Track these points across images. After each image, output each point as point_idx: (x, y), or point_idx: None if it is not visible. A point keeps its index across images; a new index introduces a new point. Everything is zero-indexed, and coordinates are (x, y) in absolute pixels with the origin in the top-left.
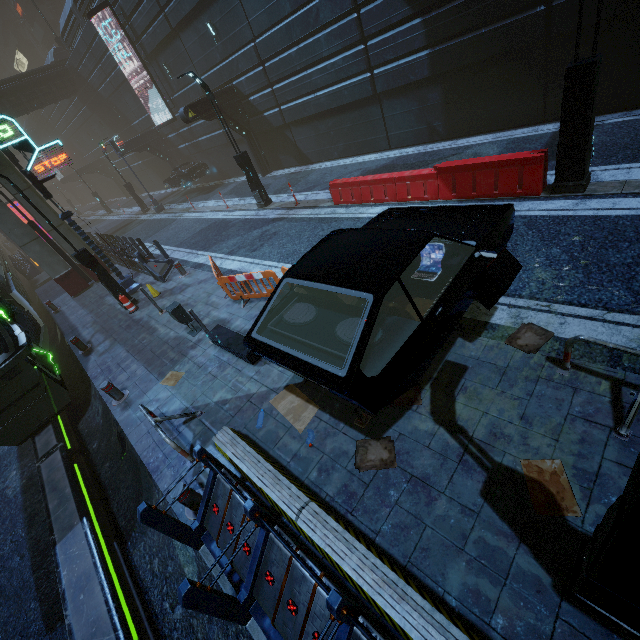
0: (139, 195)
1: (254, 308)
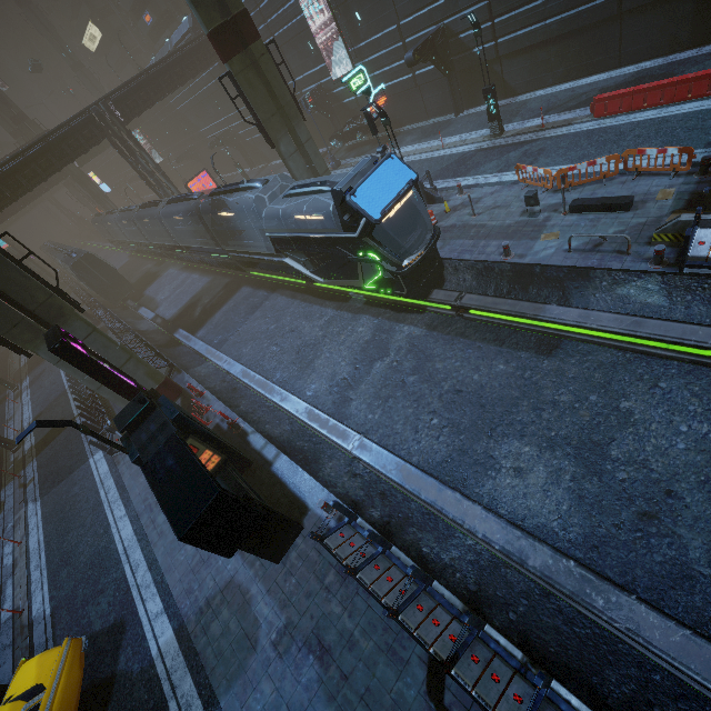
0: (269, 164)
1: (584, 191)
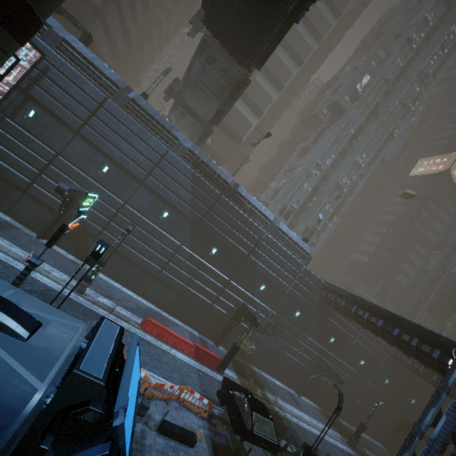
0: None
1: (158, 405)
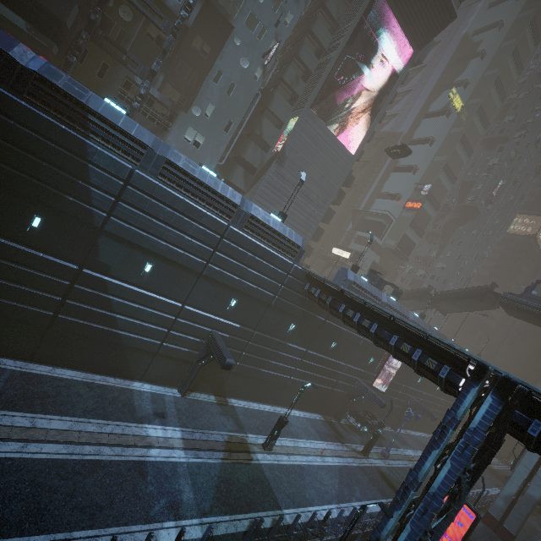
0: (228, 400)
1: None
